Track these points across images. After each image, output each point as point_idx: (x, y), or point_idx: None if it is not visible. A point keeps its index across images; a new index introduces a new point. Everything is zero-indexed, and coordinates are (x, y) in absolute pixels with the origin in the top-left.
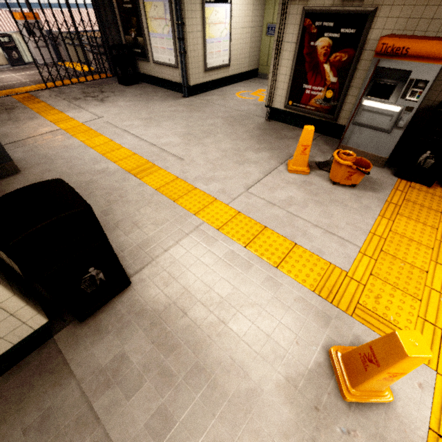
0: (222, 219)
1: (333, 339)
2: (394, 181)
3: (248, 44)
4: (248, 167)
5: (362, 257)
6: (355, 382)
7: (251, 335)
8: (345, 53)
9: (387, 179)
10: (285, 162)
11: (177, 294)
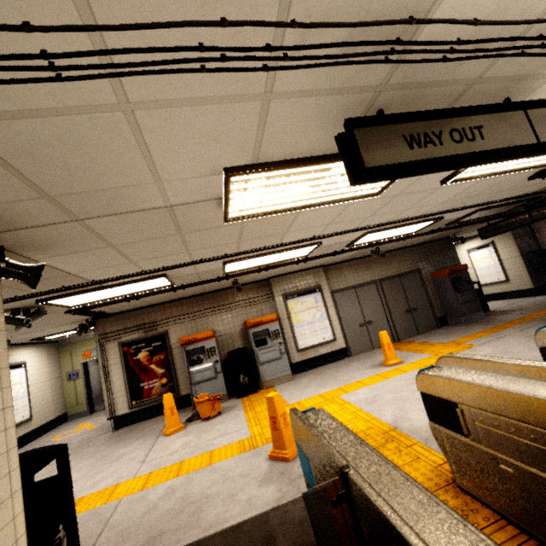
0: (139, 485)
1: (267, 455)
2: (240, 400)
3: (50, 394)
4: (128, 455)
5: (252, 428)
6: (283, 445)
7: (225, 491)
8: (161, 354)
9: (236, 402)
10: (160, 435)
11: (145, 533)
